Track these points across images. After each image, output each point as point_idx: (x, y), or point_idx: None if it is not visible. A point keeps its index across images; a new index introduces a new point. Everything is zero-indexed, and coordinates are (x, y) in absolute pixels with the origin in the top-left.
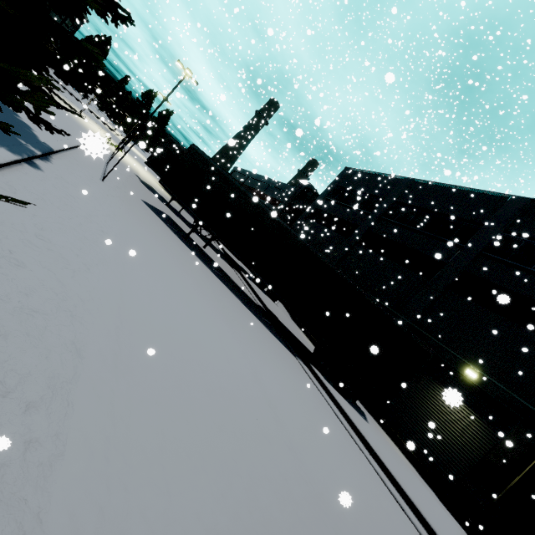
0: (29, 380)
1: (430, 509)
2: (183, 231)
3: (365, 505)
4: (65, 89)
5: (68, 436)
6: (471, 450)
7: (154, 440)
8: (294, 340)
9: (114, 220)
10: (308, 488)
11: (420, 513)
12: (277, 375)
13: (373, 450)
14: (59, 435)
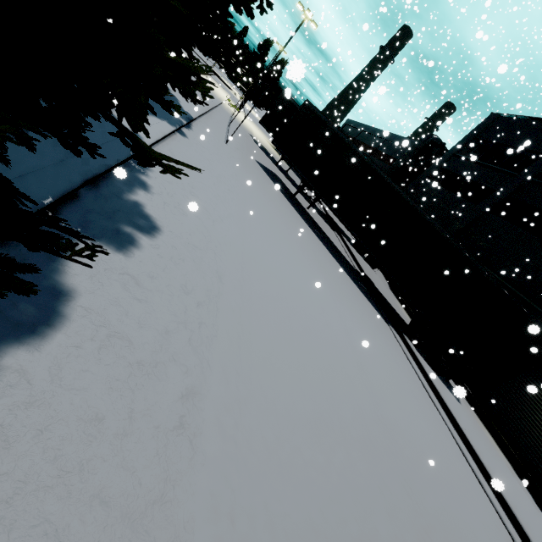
0: (197, 289)
1: (516, 498)
2: (289, 192)
3: (437, 461)
4: (194, 51)
5: (218, 328)
6: None
7: (266, 348)
8: (389, 309)
9: (236, 180)
10: (382, 425)
11: (500, 495)
12: (366, 334)
13: (459, 426)
14: (214, 325)
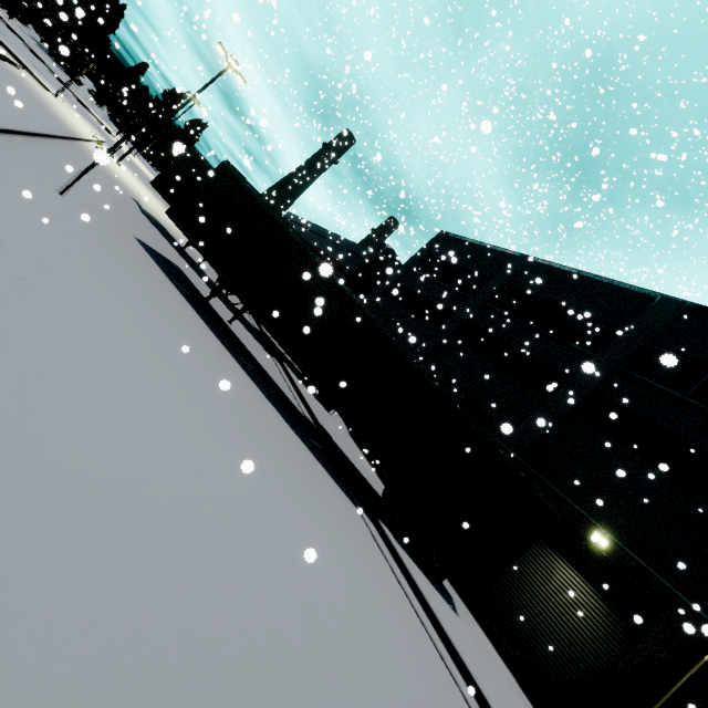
0: None
1: None
2: (199, 294)
3: None
4: (42, 61)
5: None
6: (594, 652)
7: None
8: (356, 477)
9: (63, 261)
10: None
11: None
12: (329, 554)
13: (471, 677)
14: None
